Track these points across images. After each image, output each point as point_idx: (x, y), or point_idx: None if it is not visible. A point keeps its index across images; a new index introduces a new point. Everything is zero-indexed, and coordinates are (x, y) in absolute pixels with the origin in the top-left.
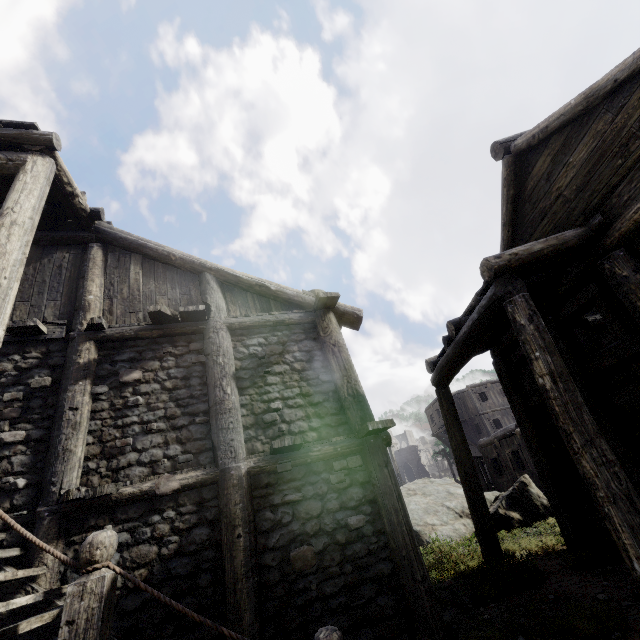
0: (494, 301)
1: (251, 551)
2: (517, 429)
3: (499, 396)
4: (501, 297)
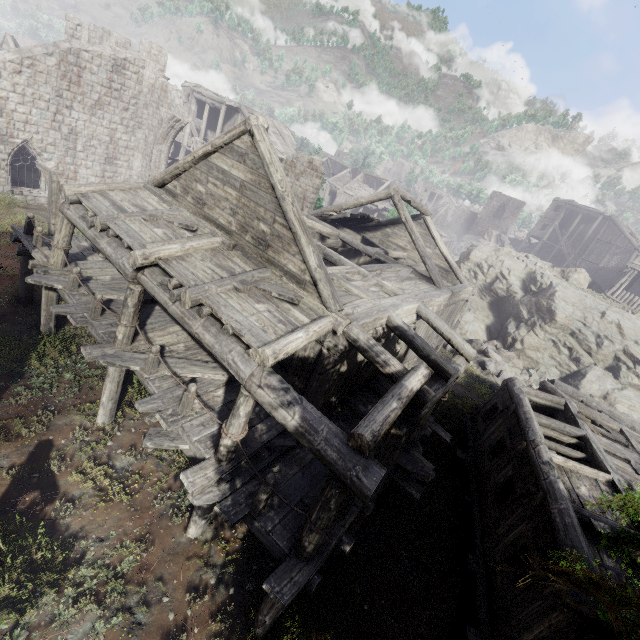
0: None
1: (594, 273)
2: None
3: None
4: None
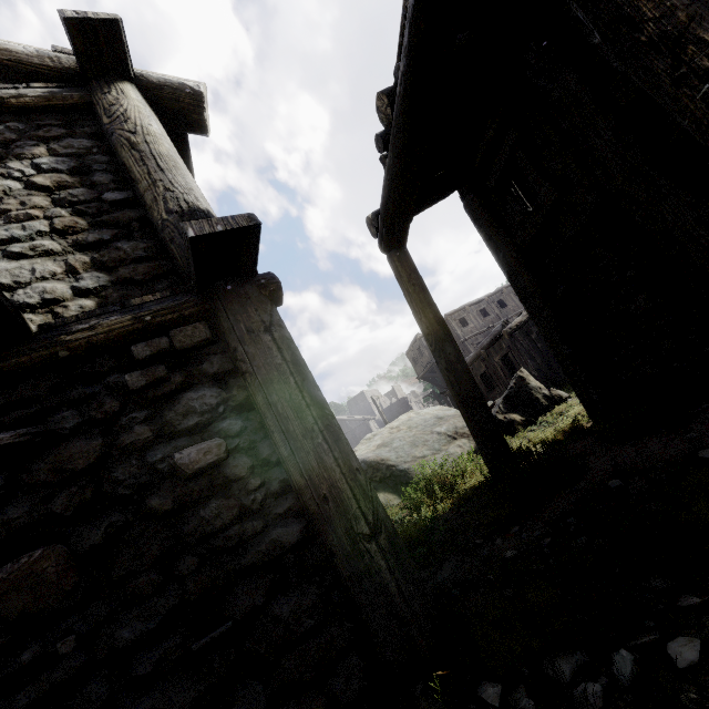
0: None
1: None
2: (504, 329)
3: (479, 318)
4: None
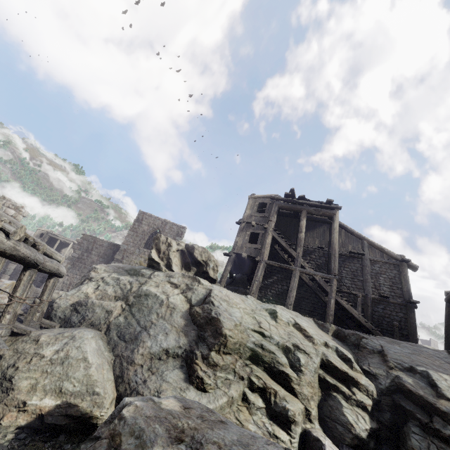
0: None
1: (371, 313)
2: None
3: None
4: None
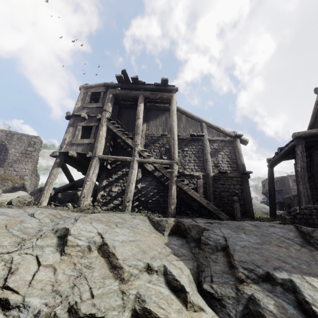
0: (293, 145)
1: (213, 190)
2: None
3: None
4: (295, 145)
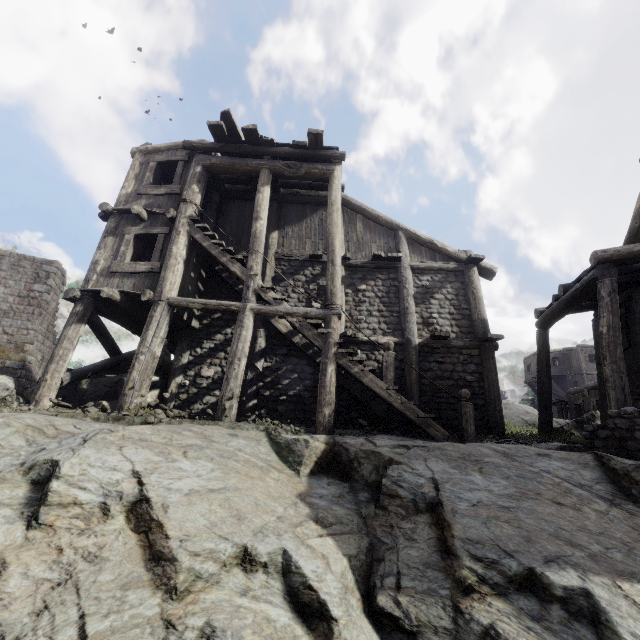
0: (592, 279)
1: (418, 375)
2: None
3: None
4: (596, 278)
